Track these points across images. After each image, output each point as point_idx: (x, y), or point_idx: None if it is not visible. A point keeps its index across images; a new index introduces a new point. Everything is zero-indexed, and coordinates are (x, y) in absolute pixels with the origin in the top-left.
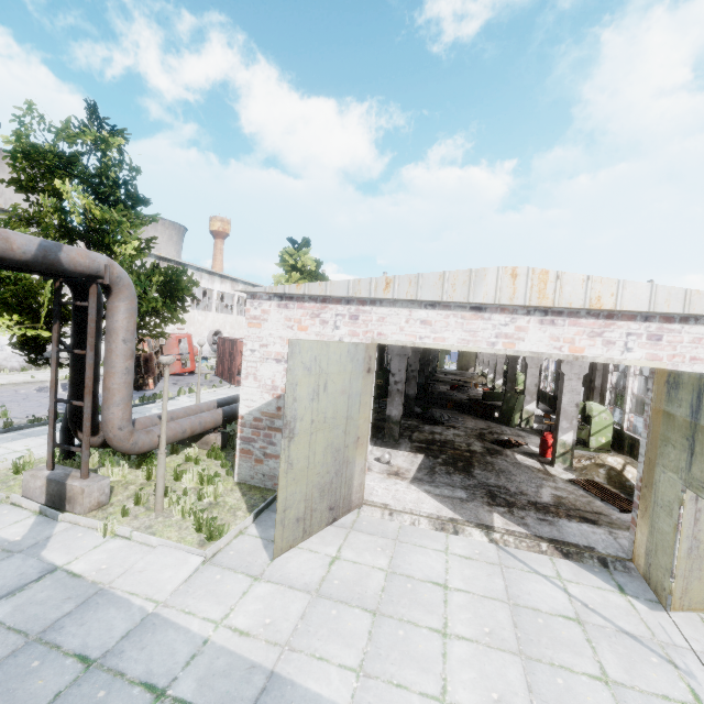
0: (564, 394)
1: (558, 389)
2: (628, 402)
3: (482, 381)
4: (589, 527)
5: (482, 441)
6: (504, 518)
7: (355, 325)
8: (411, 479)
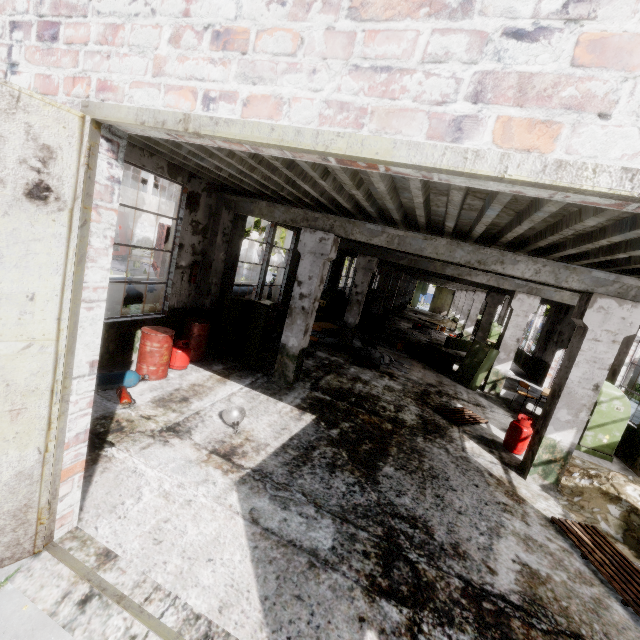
0: (578, 363)
1: (540, 351)
2: None
3: (451, 325)
4: None
5: (421, 405)
6: None
7: (49, 56)
8: (249, 471)
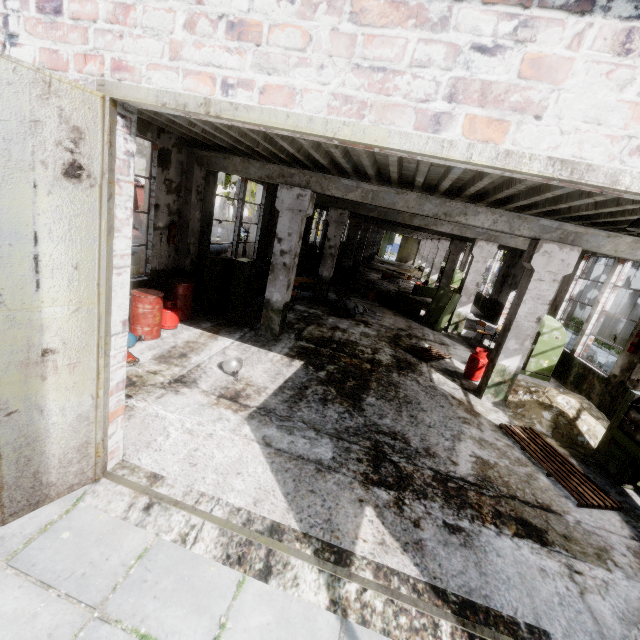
0: (525, 301)
1: (496, 293)
2: (593, 320)
3: (417, 274)
4: (533, 553)
5: (394, 347)
6: (382, 525)
7: (54, 30)
8: (255, 409)
